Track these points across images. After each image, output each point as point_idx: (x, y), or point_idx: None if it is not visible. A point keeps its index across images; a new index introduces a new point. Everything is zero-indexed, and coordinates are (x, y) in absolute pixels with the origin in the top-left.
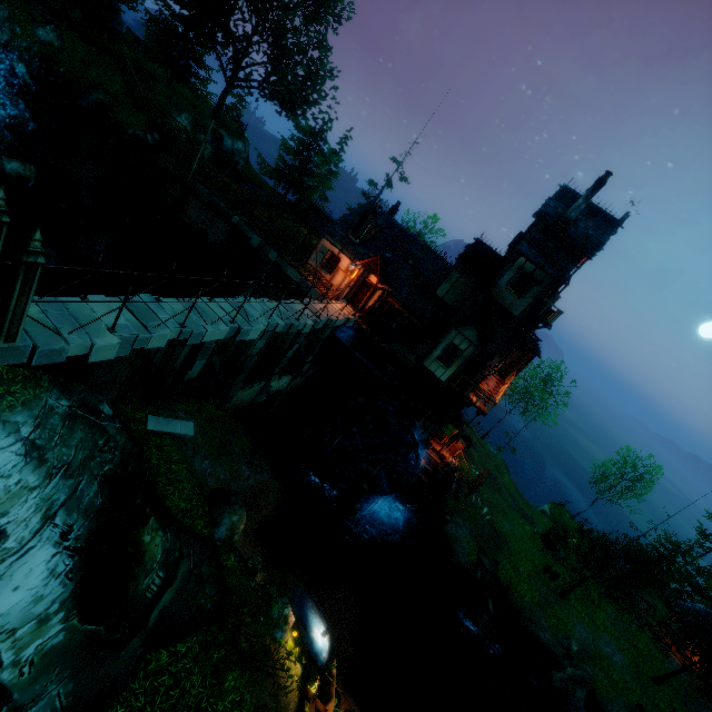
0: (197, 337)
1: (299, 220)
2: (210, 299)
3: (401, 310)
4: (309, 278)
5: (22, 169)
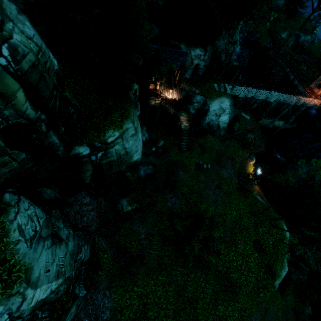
0: (257, 97)
1: None
2: (264, 90)
3: None
4: (307, 90)
5: (236, 64)
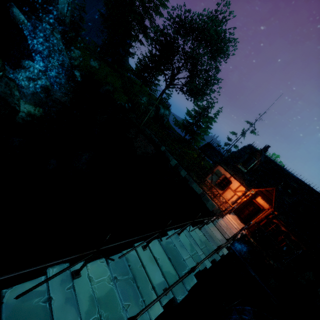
0: None
1: (192, 149)
2: (144, 247)
3: (287, 233)
4: (207, 192)
5: (31, 109)
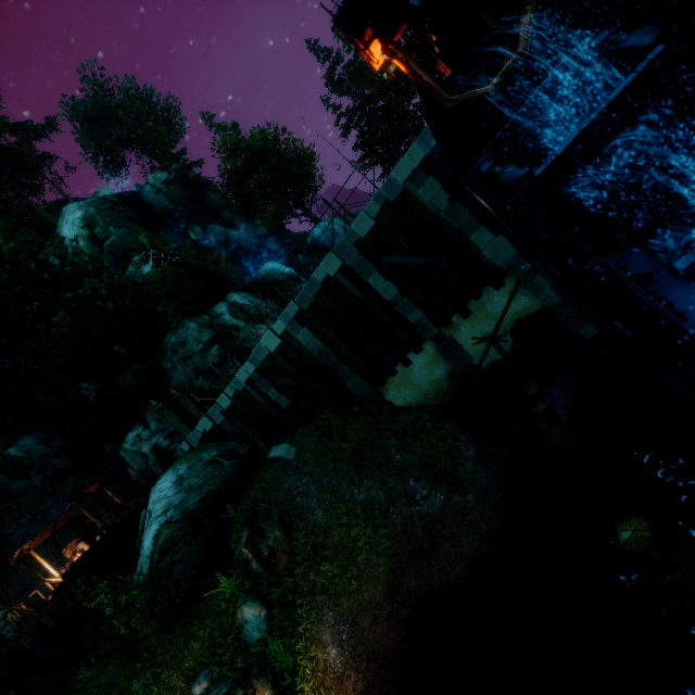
0: (239, 383)
1: None
2: None
3: None
4: None
5: None
